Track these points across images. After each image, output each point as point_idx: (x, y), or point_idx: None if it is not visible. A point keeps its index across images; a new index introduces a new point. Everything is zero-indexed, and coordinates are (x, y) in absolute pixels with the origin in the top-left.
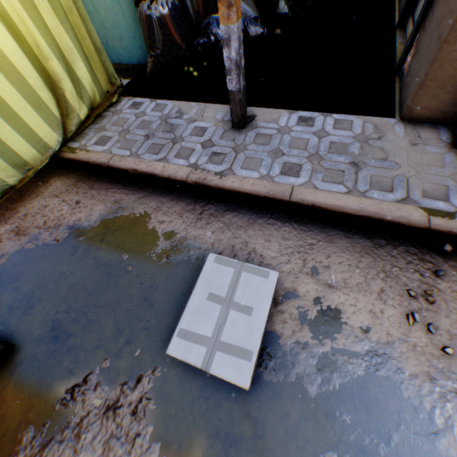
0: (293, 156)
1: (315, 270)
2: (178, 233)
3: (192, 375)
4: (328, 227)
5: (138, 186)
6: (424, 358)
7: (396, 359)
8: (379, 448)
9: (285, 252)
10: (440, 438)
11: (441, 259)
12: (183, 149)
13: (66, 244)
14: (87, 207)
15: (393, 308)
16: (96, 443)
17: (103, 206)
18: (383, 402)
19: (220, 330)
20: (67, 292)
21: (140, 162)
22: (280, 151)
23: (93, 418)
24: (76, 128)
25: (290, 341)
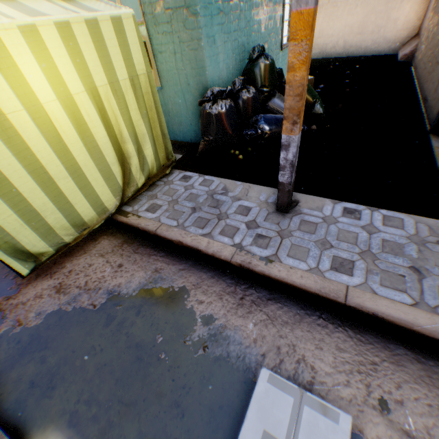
0: (342, 249)
1: (383, 404)
2: (217, 319)
3: None
4: (391, 342)
5: (179, 257)
6: None
7: None
8: None
9: (342, 368)
10: None
11: None
12: (228, 227)
13: (102, 312)
14: (128, 272)
15: None
16: None
17: (144, 274)
18: None
19: None
20: (92, 374)
21: (186, 234)
22: (327, 242)
23: None
24: (131, 194)
25: None
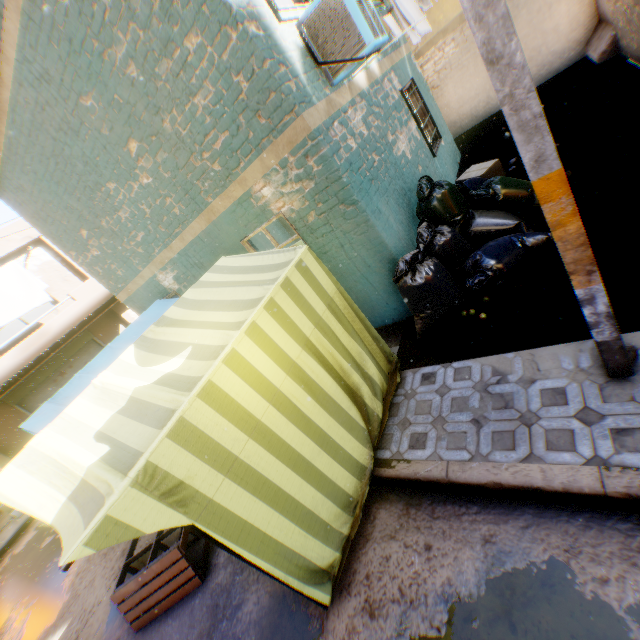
0: None
1: None
2: None
3: None
4: None
5: (504, 505)
6: None
7: None
8: None
9: None
10: None
11: None
12: (551, 433)
13: (455, 636)
14: (446, 554)
15: None
16: None
17: (471, 551)
18: None
19: None
20: None
21: (495, 468)
22: None
23: None
24: (378, 432)
25: None
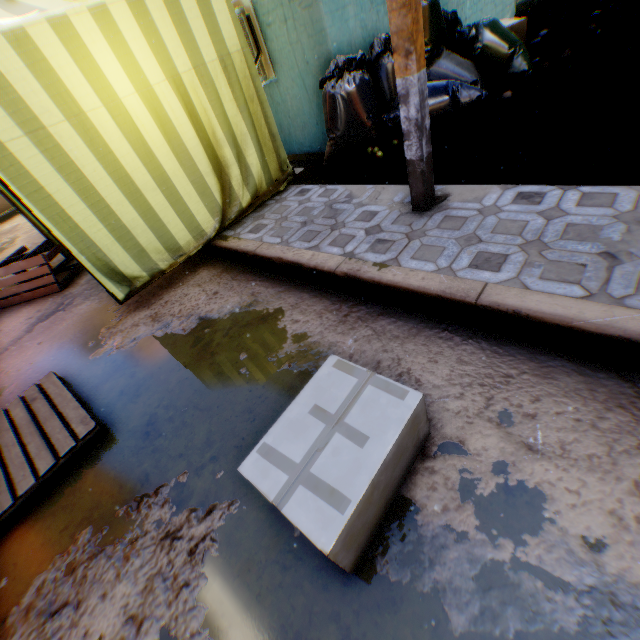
0: (495, 243)
1: (505, 418)
2: (310, 337)
3: (274, 527)
4: (544, 353)
5: (281, 279)
6: None
7: None
8: None
9: (458, 381)
10: None
11: None
12: (342, 236)
13: (191, 335)
14: (223, 298)
15: None
16: (140, 575)
17: (239, 299)
18: None
19: (313, 457)
20: (174, 386)
21: (288, 250)
22: (475, 237)
23: (148, 542)
24: (234, 216)
25: (435, 522)
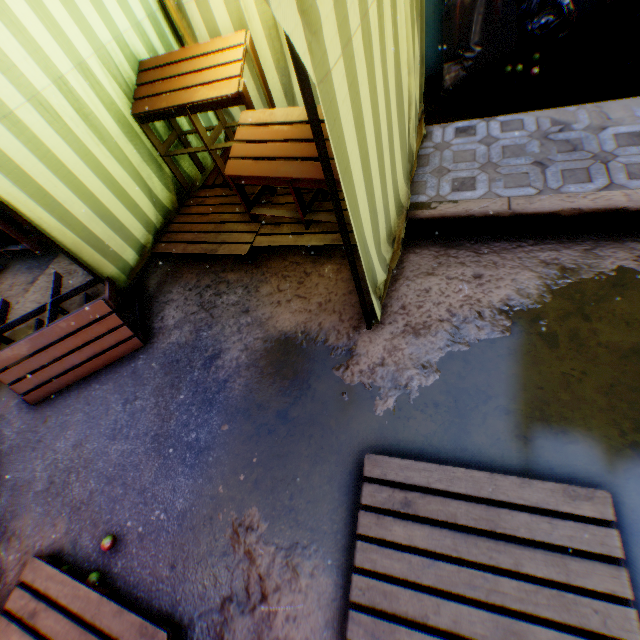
0: None
1: None
2: None
3: None
4: None
5: (564, 236)
6: None
7: None
8: None
9: None
10: None
11: None
12: (632, 166)
13: (523, 334)
14: (502, 279)
15: None
16: None
17: (532, 273)
18: None
19: None
20: (604, 401)
21: (570, 198)
22: None
23: None
24: (410, 176)
25: None
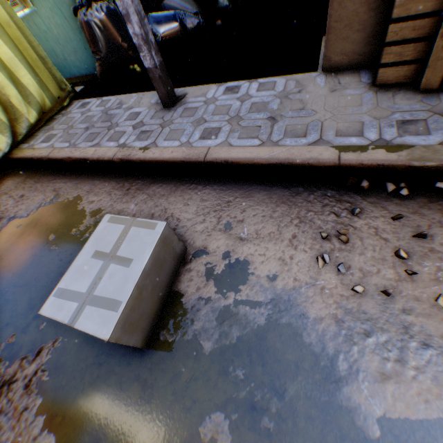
0: (214, 121)
1: (228, 226)
2: (104, 210)
3: (90, 343)
4: (247, 183)
5: (77, 174)
6: (333, 300)
7: (302, 305)
8: (272, 404)
9: (202, 213)
10: (343, 387)
11: (361, 197)
12: (116, 133)
13: (4, 234)
14: (30, 199)
15: (304, 253)
16: None
17: (44, 196)
18: (282, 352)
19: (96, 284)
20: None
21: (76, 150)
22: (203, 119)
23: None
24: (26, 131)
25: (192, 299)
